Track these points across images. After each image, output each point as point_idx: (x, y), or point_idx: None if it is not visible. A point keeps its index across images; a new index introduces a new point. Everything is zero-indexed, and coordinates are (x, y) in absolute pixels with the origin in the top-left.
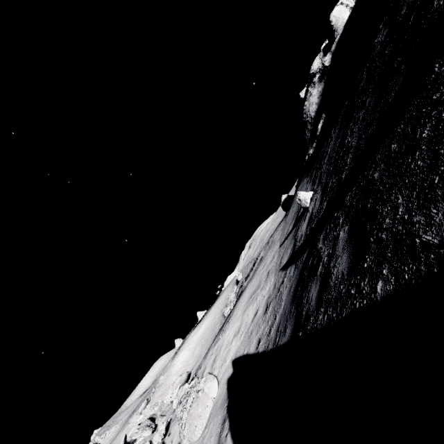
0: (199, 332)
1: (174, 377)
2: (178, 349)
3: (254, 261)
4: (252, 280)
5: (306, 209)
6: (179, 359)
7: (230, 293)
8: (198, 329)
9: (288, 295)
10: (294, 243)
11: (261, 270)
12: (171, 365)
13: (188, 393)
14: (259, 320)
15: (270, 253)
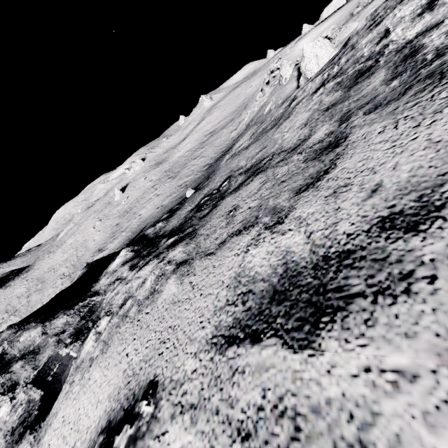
0: (322, 28)
1: (297, 51)
2: (300, 38)
3: None
4: None
5: None
6: (302, 42)
7: None
8: (321, 26)
9: None
10: None
11: None
12: (294, 46)
13: (340, 29)
14: None
15: None
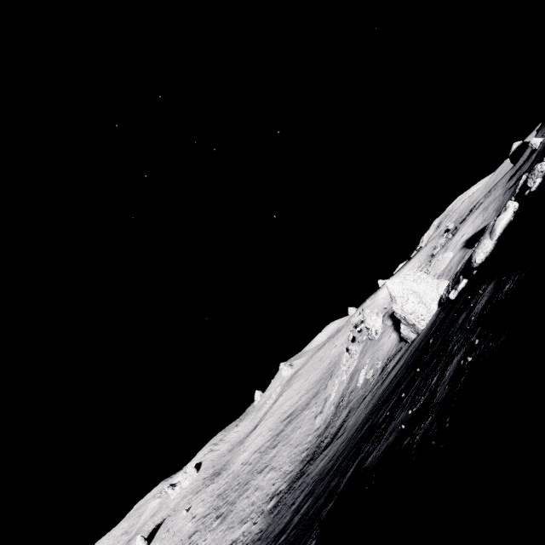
0: (401, 274)
1: (381, 300)
2: (379, 289)
3: (470, 209)
4: (475, 212)
5: (535, 150)
6: (383, 291)
7: (439, 239)
8: (399, 274)
9: (511, 194)
10: (520, 173)
11: (484, 204)
12: (375, 296)
13: (429, 263)
14: (486, 219)
15: (494, 192)
